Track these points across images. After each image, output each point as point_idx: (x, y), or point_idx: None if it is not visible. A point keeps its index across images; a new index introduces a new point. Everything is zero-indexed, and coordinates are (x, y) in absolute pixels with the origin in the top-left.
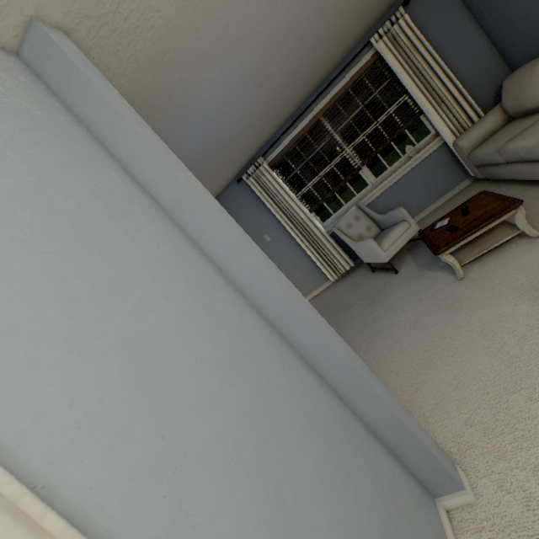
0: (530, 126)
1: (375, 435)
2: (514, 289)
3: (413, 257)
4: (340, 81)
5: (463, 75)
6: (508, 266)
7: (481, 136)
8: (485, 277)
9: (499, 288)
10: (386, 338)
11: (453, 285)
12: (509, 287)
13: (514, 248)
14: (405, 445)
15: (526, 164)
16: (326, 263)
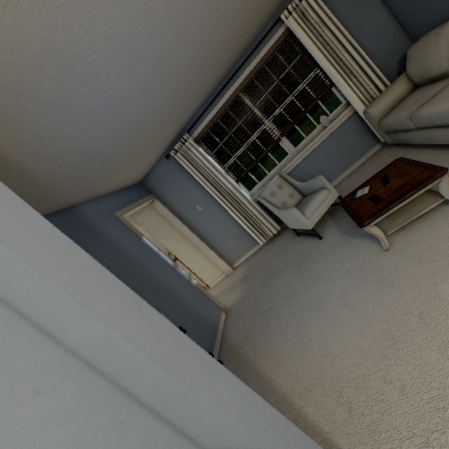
0: (440, 92)
1: None
2: (448, 265)
3: (334, 222)
4: (255, 57)
5: (369, 47)
6: (436, 237)
7: (389, 104)
8: (413, 249)
9: (431, 263)
10: (317, 314)
11: (379, 256)
12: (443, 263)
13: (439, 217)
14: None
15: (439, 129)
16: (255, 228)
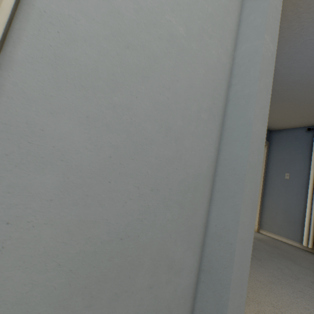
0: None
1: (202, 244)
2: None
3: None
4: None
5: None
6: None
7: None
8: None
9: None
10: (301, 298)
11: None
12: None
13: None
14: (213, 281)
15: None
16: (313, 230)
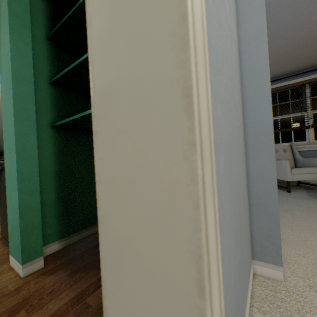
0: None
1: (247, 187)
2: None
3: (307, 191)
4: None
5: None
6: None
7: None
8: None
9: None
10: None
11: None
12: None
13: None
14: (263, 206)
15: None
16: None
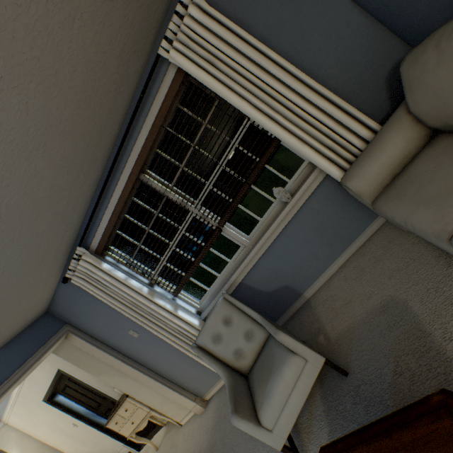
0: None
1: None
2: None
3: (327, 416)
4: (145, 121)
5: (326, 67)
6: None
7: (387, 169)
8: None
9: None
10: None
11: None
12: None
13: None
14: None
15: None
16: None
